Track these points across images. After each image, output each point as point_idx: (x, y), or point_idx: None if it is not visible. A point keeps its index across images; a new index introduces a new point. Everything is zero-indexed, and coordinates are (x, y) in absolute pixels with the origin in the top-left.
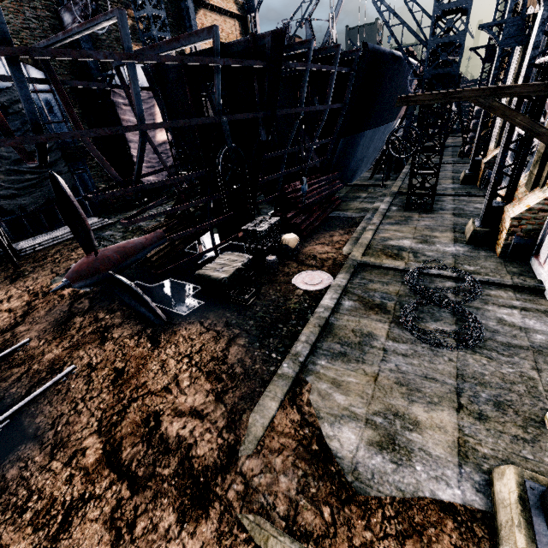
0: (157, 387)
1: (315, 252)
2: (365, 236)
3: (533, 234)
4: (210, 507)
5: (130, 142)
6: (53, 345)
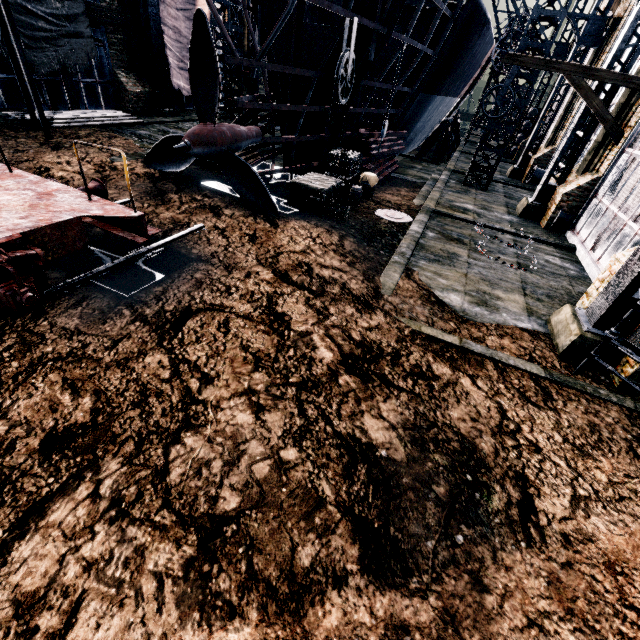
0: (295, 250)
1: (387, 198)
2: (434, 194)
3: (574, 210)
4: (375, 311)
5: (164, 25)
6: (162, 209)
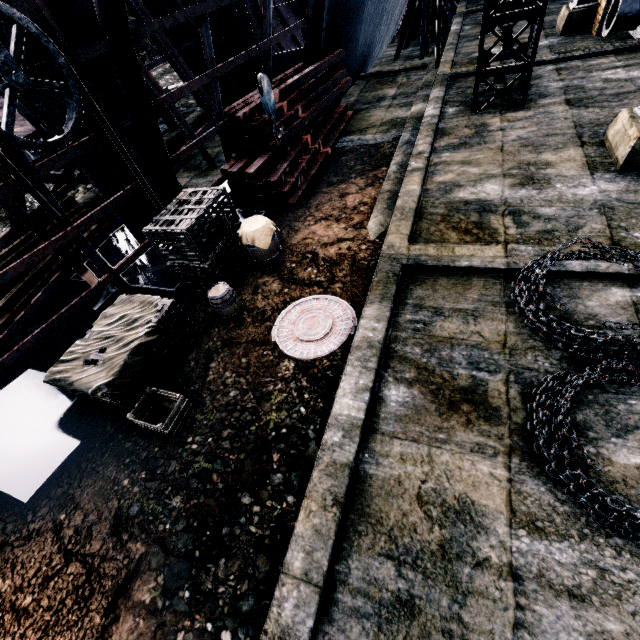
0: None
1: (315, 242)
2: (407, 189)
3: None
4: None
5: None
6: None
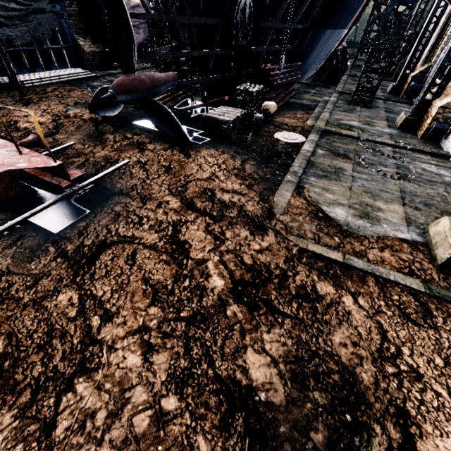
0: (202, 177)
1: (285, 122)
2: (324, 115)
3: (449, 121)
4: (267, 231)
5: None
6: (98, 148)
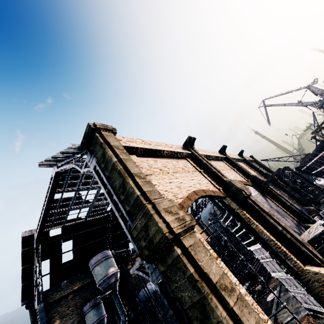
0: None
1: (270, 287)
2: None
3: None
4: None
5: None
6: None
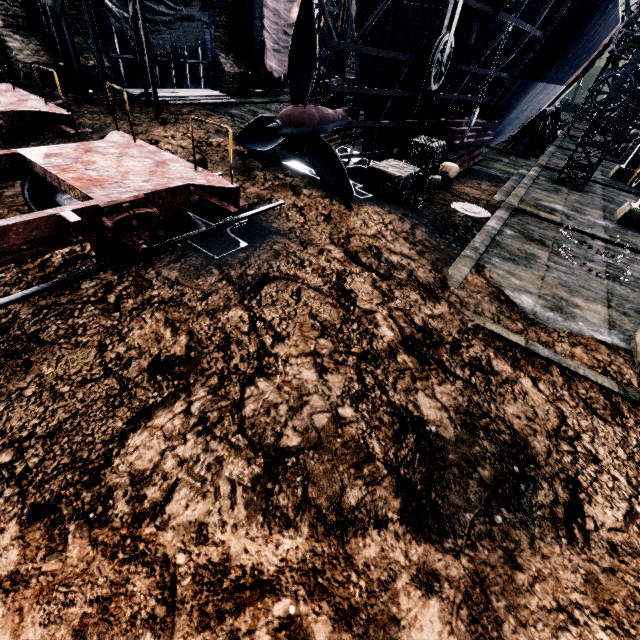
0: (367, 233)
1: (466, 191)
2: (518, 190)
3: None
4: (439, 300)
5: (265, 8)
6: (248, 184)
